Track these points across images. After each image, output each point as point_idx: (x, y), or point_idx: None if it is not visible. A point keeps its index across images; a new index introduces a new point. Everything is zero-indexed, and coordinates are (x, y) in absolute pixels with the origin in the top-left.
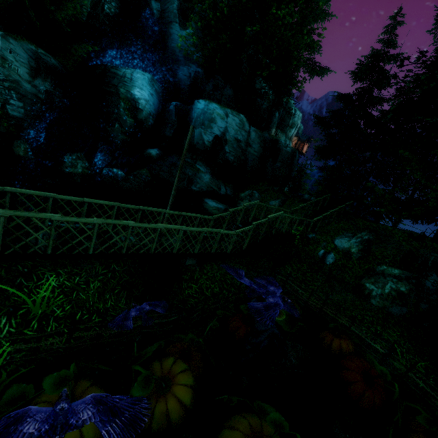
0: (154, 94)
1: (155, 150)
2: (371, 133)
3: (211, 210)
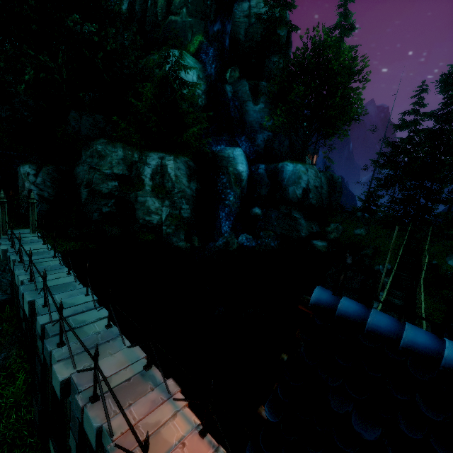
0: (246, 163)
1: (257, 209)
2: (417, 167)
3: (321, 249)
